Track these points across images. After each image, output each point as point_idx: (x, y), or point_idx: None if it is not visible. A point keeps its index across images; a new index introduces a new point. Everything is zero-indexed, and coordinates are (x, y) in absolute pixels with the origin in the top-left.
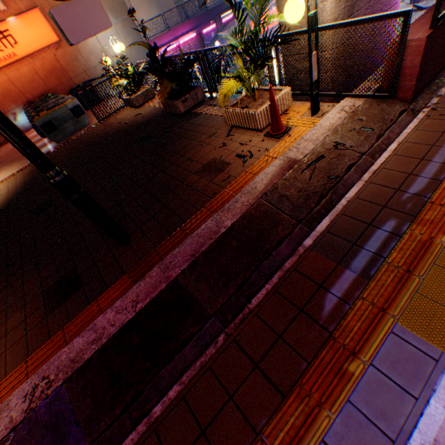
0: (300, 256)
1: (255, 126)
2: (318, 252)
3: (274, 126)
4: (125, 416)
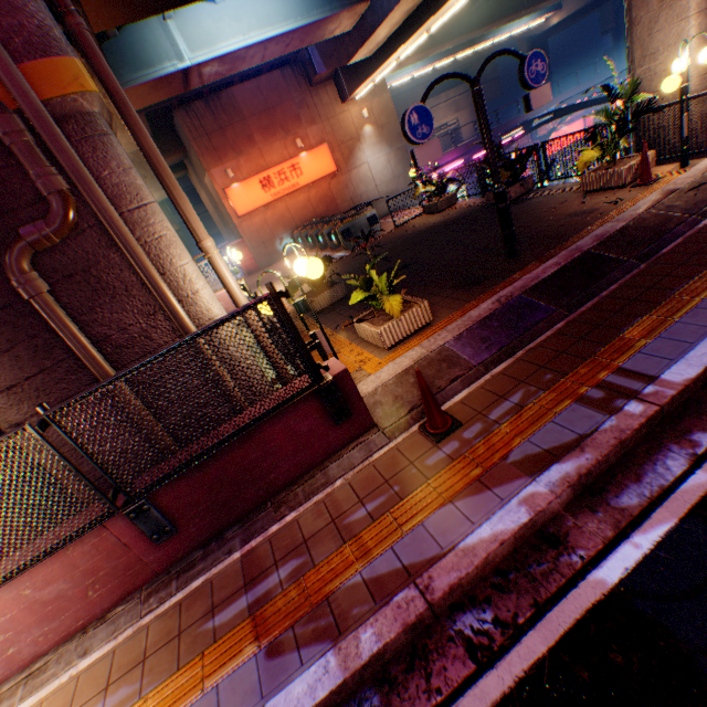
0: (698, 229)
1: (618, 183)
2: None
3: (643, 176)
4: (578, 299)
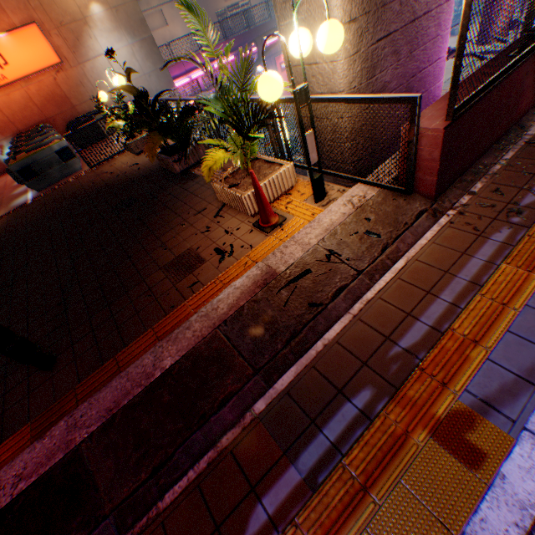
0: (244, 429)
1: (245, 211)
2: (267, 427)
3: (263, 216)
4: None
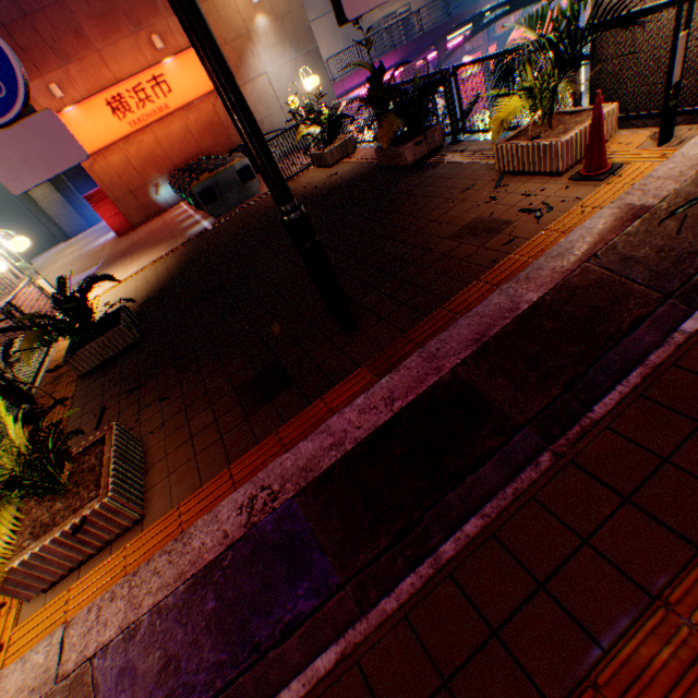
0: (679, 347)
1: (551, 167)
2: None
3: (593, 161)
4: (395, 551)
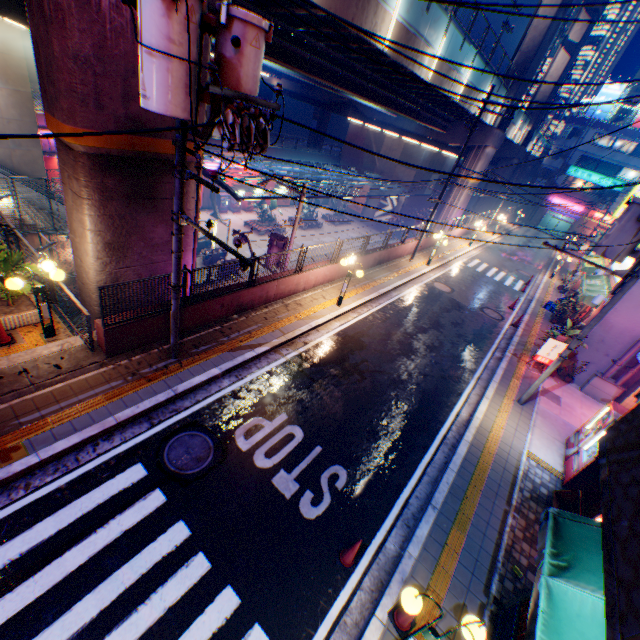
0: None
1: None
2: None
3: None
4: None
